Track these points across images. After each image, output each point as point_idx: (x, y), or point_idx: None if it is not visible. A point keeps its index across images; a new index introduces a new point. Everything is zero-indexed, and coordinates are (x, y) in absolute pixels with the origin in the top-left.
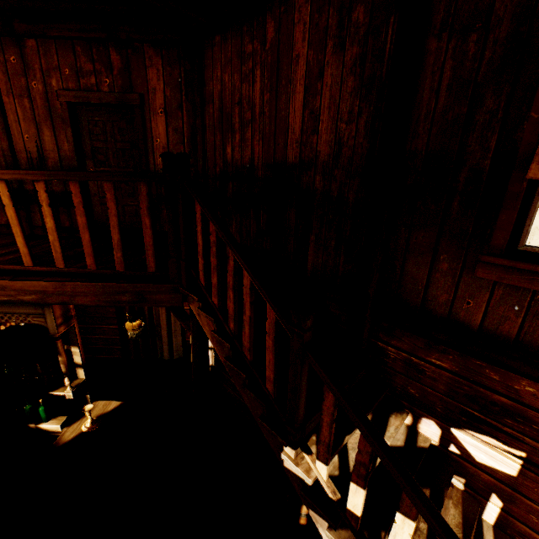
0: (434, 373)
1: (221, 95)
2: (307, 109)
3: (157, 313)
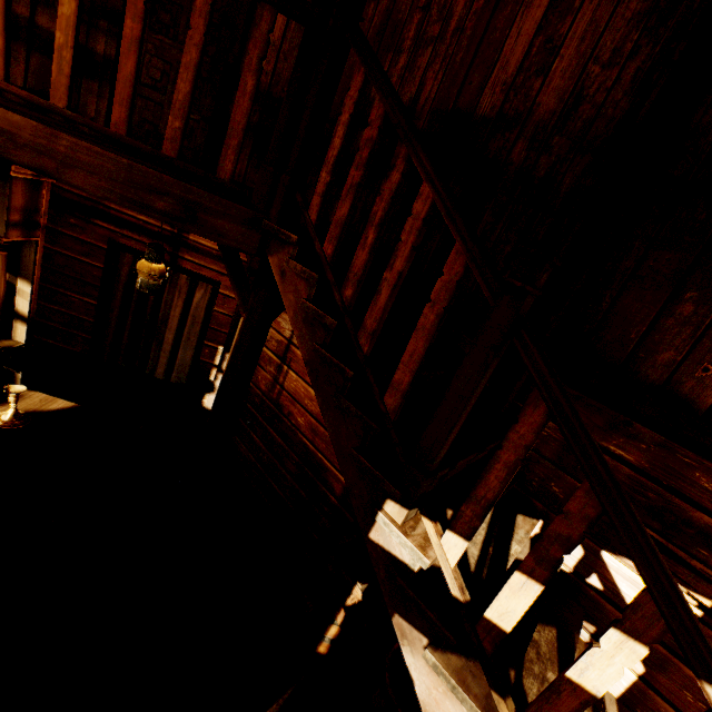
0: None
1: None
2: (543, 35)
3: (169, 303)
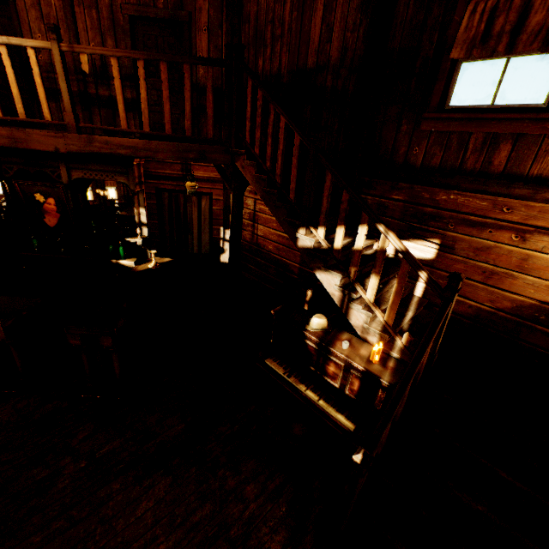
0: (394, 206)
1: (257, 15)
2: (325, 24)
3: (191, 212)
